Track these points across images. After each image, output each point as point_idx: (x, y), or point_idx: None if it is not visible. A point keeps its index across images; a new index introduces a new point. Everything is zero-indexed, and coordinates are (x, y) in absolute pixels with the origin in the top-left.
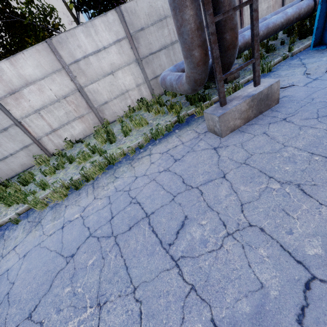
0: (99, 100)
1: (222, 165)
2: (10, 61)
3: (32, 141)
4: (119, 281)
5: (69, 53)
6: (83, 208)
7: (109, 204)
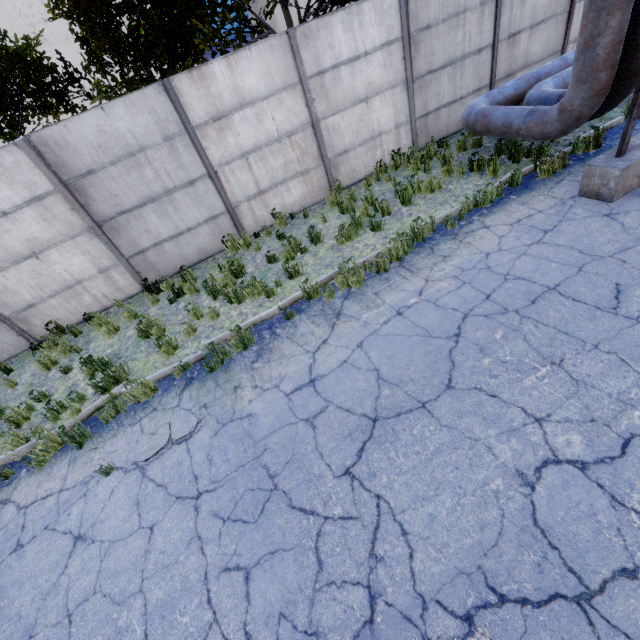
0: (337, 146)
1: (635, 233)
2: (228, 61)
3: (225, 209)
4: (565, 344)
5: (314, 57)
6: (417, 292)
7: (464, 284)
